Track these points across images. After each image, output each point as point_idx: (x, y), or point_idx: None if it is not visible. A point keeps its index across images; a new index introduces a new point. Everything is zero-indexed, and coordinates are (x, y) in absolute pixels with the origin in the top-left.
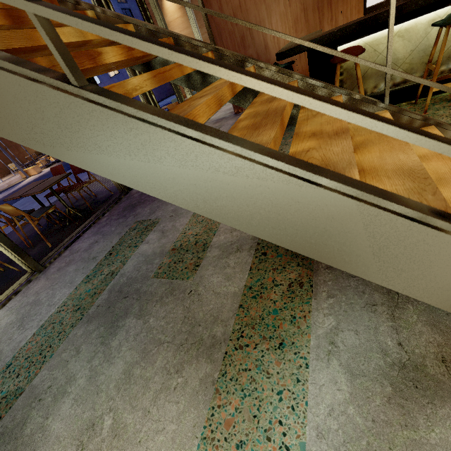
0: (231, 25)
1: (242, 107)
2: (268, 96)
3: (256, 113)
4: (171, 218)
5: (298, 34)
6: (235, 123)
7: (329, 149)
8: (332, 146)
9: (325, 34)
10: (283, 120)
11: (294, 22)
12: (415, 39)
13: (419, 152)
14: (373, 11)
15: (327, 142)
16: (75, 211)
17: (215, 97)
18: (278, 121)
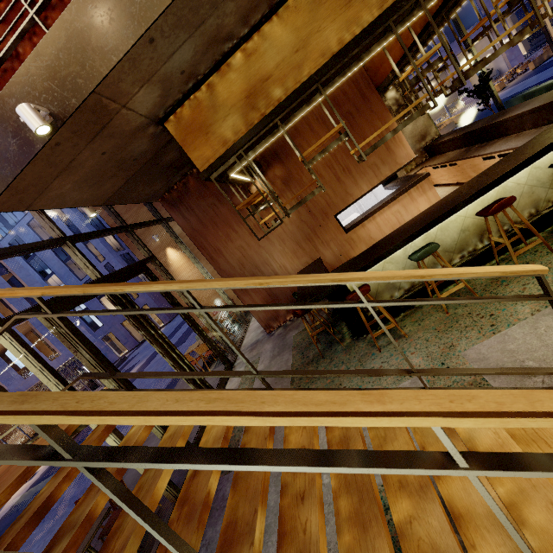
0: (240, 270)
1: (272, 326)
2: (338, 433)
3: (346, 481)
4: None
5: (300, 259)
6: (334, 501)
7: (428, 522)
8: (428, 515)
9: (332, 286)
10: (378, 502)
11: (293, 252)
12: (401, 261)
13: (484, 443)
14: (351, 230)
15: (420, 505)
16: None
17: (319, 507)
18: (379, 517)
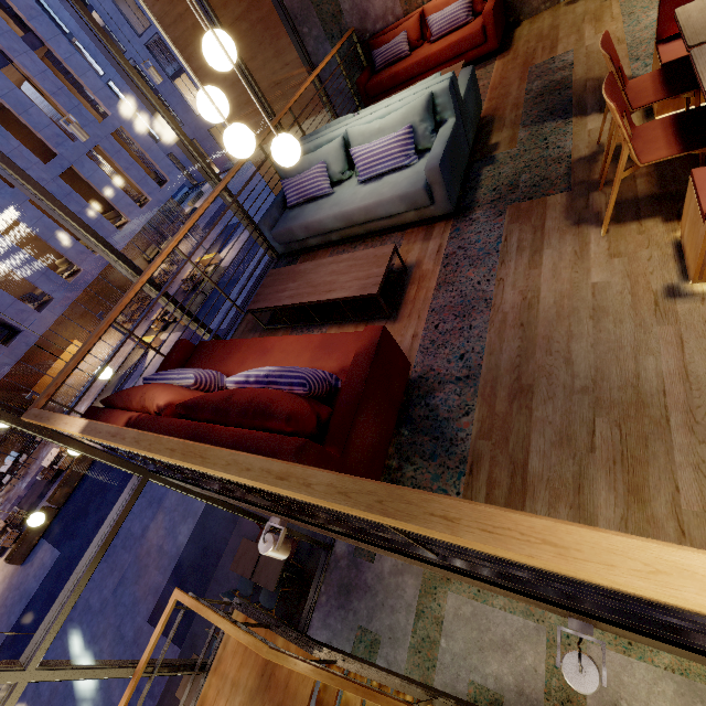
0: None
1: None
2: None
3: None
4: (391, 643)
5: None
6: None
7: None
8: None
9: None
10: None
11: None
12: None
13: None
14: None
15: None
16: (291, 574)
17: None
18: None
